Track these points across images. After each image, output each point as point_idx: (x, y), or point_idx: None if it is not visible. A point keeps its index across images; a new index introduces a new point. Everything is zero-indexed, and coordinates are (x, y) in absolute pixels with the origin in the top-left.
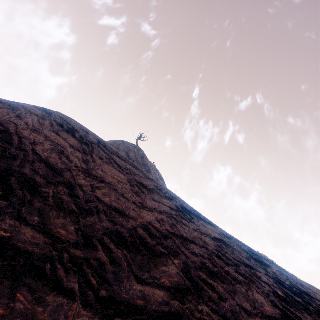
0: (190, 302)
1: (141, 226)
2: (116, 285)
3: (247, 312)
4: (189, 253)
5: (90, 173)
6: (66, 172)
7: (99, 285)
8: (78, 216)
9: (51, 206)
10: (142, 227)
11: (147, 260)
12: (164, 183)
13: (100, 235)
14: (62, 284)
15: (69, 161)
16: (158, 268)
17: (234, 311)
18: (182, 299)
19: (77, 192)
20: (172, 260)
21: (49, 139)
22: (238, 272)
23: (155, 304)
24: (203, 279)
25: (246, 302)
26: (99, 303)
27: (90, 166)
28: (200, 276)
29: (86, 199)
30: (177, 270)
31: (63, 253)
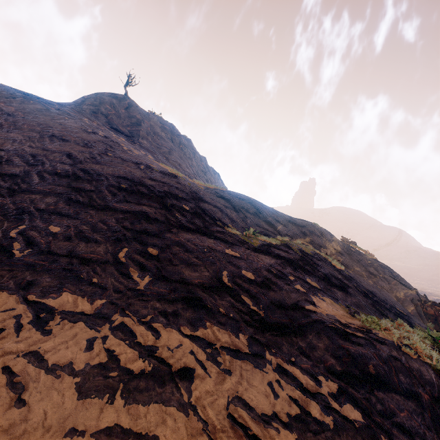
0: None
1: None
2: None
3: None
4: None
5: None
6: None
7: None
8: None
9: None
10: None
11: None
12: (178, 138)
13: None
14: None
15: None
16: None
17: None
18: None
19: None
20: None
21: None
22: (26, 162)
23: None
24: None
25: None
26: None
27: None
28: None
29: None
30: None
31: None
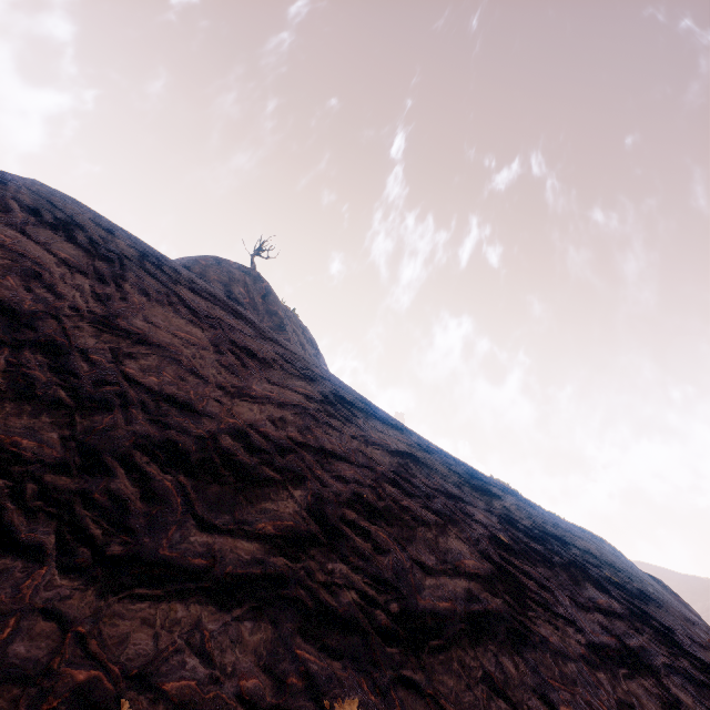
0: (311, 558)
1: (230, 432)
2: (149, 535)
3: (425, 569)
4: (330, 479)
5: (113, 324)
6: (45, 320)
7: (108, 536)
8: (73, 412)
9: (1, 392)
10: (231, 434)
11: (233, 492)
12: (318, 353)
13: (125, 449)
14: (16, 536)
15: (55, 297)
16: (255, 506)
17: (399, 569)
18: (296, 555)
19: (73, 364)
20: (289, 491)
21: None
22: (428, 508)
23: (233, 565)
24: (350, 520)
25: (428, 554)
26: (103, 567)
27: (114, 308)
28: (345, 516)
29: (96, 378)
30: (297, 507)
31: (24, 483)
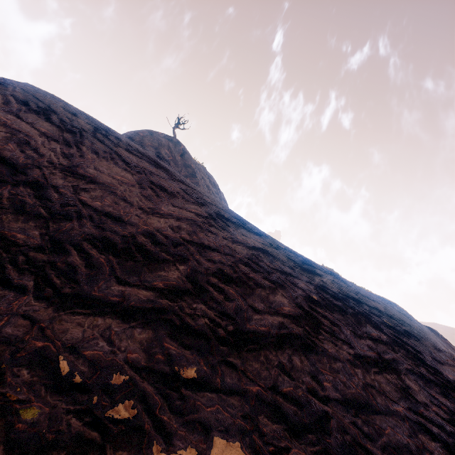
0: (184, 301)
1: (144, 233)
2: (87, 285)
3: (256, 310)
4: (204, 260)
5: (74, 171)
6: (32, 169)
7: (63, 284)
8: (48, 221)
9: (6, 209)
10: (144, 234)
11: (141, 265)
12: (219, 192)
13: (78, 241)
14: (11, 281)
15: (38, 155)
16: (154, 273)
17: (238, 309)
18: (175, 299)
19: (49, 194)
20: (176, 266)
21: (2, 123)
22: (266, 279)
23: (135, 301)
24: (213, 283)
25: (260, 303)
26: (59, 298)
27: (75, 162)
28: (210, 281)
29: (62, 202)
30: (180, 275)
31: (18, 256)
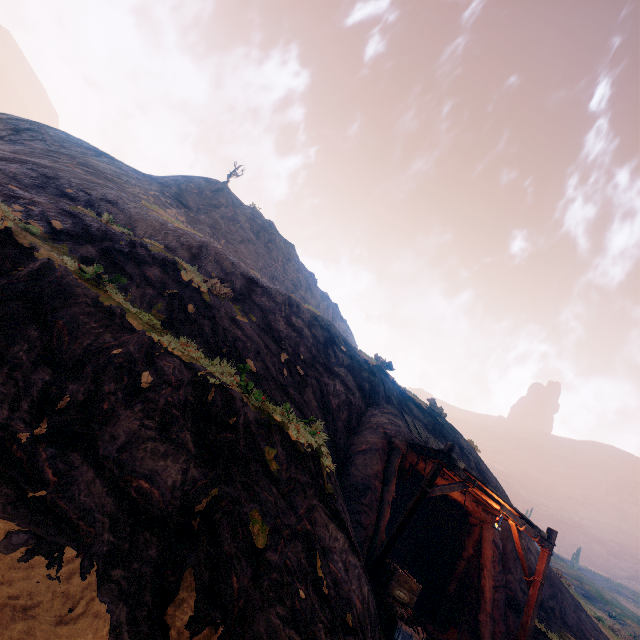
0: None
1: None
2: None
3: None
4: None
5: None
6: None
7: None
8: None
9: None
10: None
11: None
12: (271, 236)
13: None
14: None
15: None
16: None
17: None
18: None
19: None
20: None
21: None
22: None
23: None
24: None
25: None
26: None
27: None
28: None
29: None
30: None
31: None
